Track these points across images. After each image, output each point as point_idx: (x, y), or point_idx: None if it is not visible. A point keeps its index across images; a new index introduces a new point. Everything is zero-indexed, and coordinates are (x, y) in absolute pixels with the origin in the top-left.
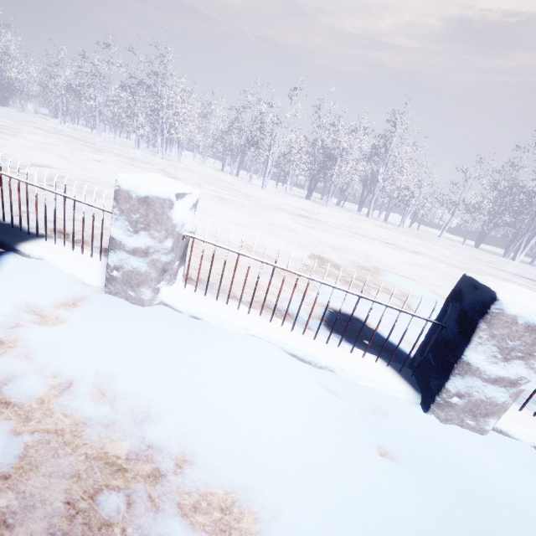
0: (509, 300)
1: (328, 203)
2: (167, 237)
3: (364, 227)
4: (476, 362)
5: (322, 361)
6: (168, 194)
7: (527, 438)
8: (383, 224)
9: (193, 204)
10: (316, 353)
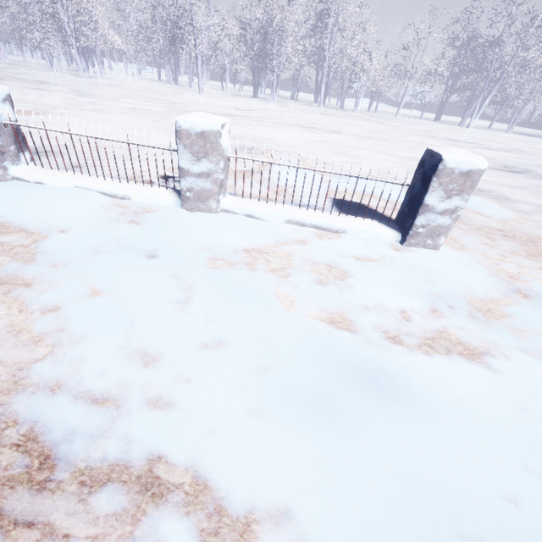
0: (181, 120)
1: (274, 97)
2: None
3: (301, 117)
4: (185, 166)
5: (122, 192)
6: None
7: (241, 211)
8: (336, 111)
9: (3, 99)
10: (117, 189)
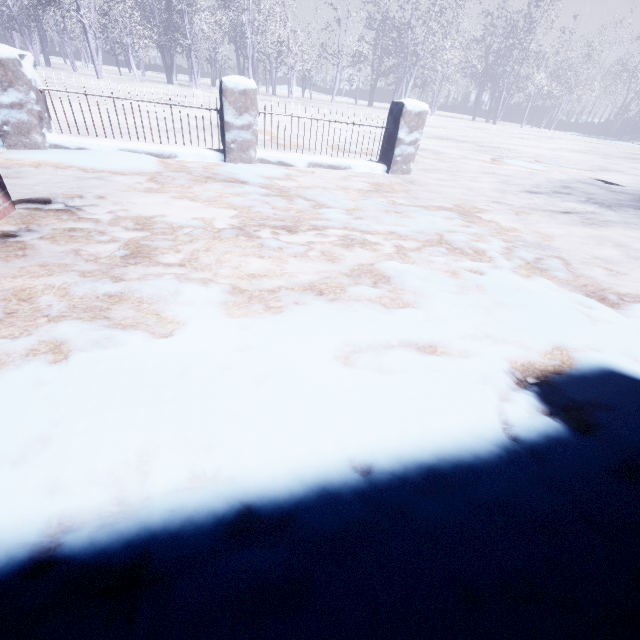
0: (227, 81)
1: (197, 82)
2: (29, 90)
3: None
4: (230, 121)
5: (168, 151)
6: (14, 55)
7: (273, 159)
8: (271, 98)
9: (33, 65)
10: (163, 148)
